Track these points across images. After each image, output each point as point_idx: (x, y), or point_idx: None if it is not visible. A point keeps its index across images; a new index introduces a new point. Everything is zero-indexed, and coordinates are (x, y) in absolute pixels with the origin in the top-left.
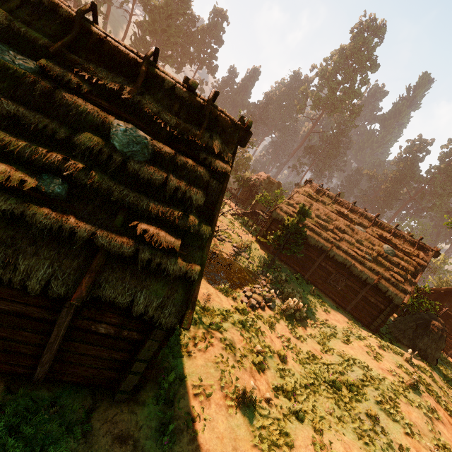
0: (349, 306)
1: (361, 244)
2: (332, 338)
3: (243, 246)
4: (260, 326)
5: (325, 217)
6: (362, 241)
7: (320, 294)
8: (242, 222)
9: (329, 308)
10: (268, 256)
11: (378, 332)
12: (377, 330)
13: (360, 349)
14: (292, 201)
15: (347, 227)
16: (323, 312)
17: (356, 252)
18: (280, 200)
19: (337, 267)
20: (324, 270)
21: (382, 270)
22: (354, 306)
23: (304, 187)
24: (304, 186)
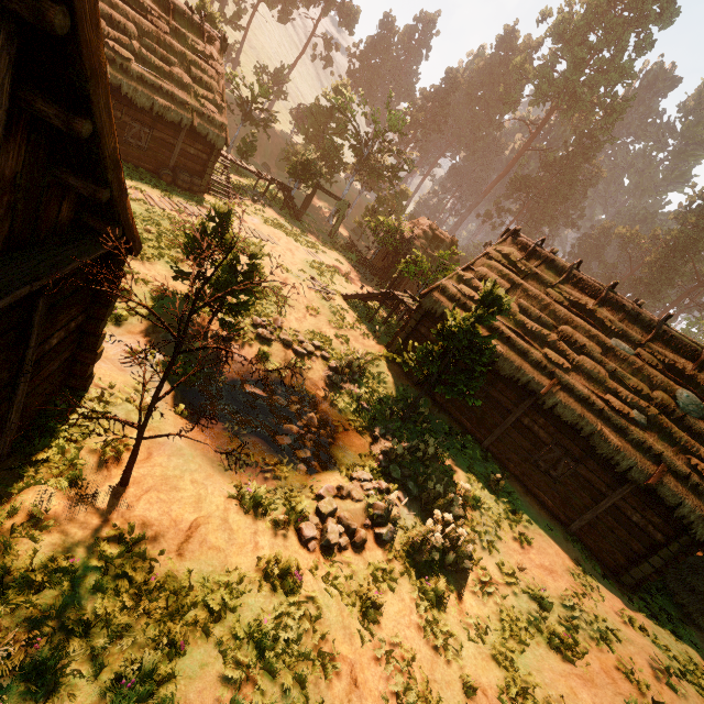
0: (576, 521)
1: (621, 384)
2: (534, 637)
3: (352, 369)
4: (325, 633)
5: (543, 315)
6: (626, 376)
7: (512, 487)
8: (365, 313)
9: (530, 531)
10: (407, 391)
11: (639, 588)
12: (637, 586)
13: (608, 684)
14: (471, 275)
15: (592, 341)
16: (516, 542)
17: (608, 402)
18: (448, 273)
19: (559, 432)
20: (527, 434)
21: (670, 453)
22: (587, 522)
23: (500, 245)
24: (500, 242)
